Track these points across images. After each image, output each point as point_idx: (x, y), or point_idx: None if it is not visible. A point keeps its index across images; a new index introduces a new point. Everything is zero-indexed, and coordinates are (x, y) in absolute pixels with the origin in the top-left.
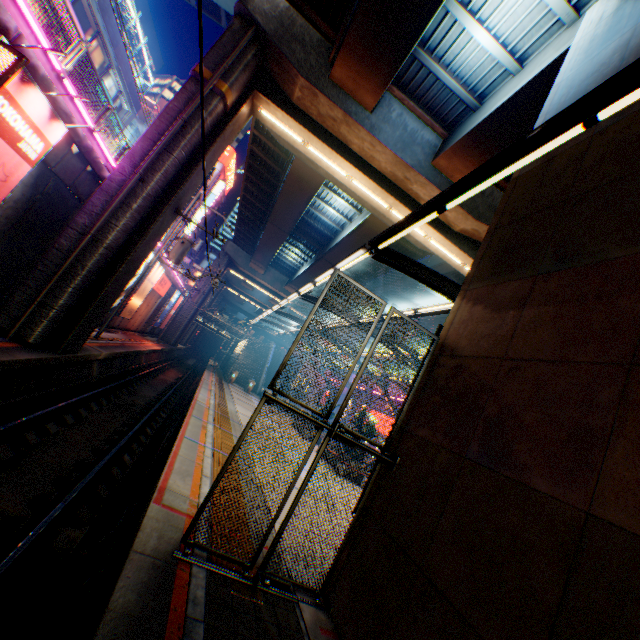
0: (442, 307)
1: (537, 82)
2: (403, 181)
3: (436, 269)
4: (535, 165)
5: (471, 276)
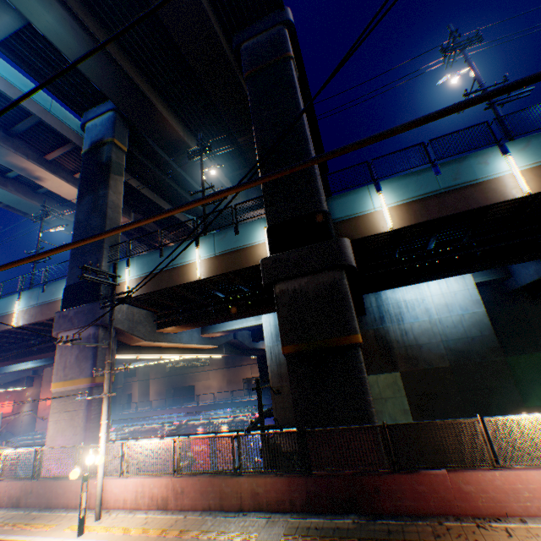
0: (250, 417)
1: (251, 326)
2: (189, 346)
3: None
4: (278, 385)
5: None
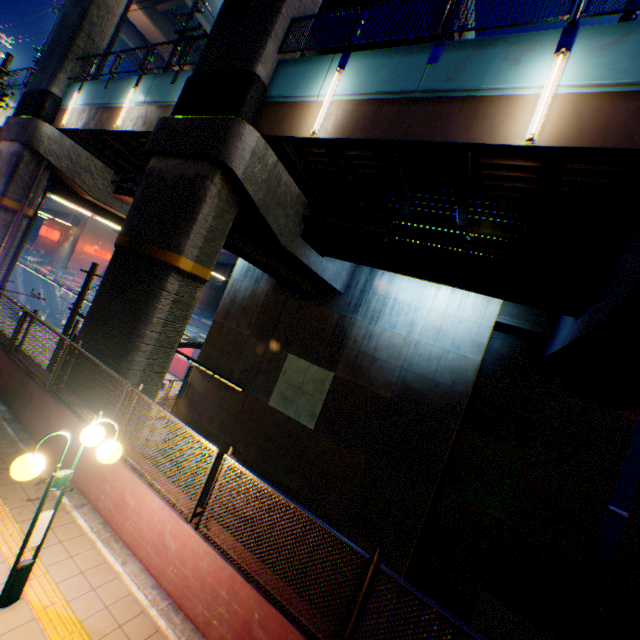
0: (193, 341)
1: None
2: None
3: None
4: (221, 321)
5: (200, 359)
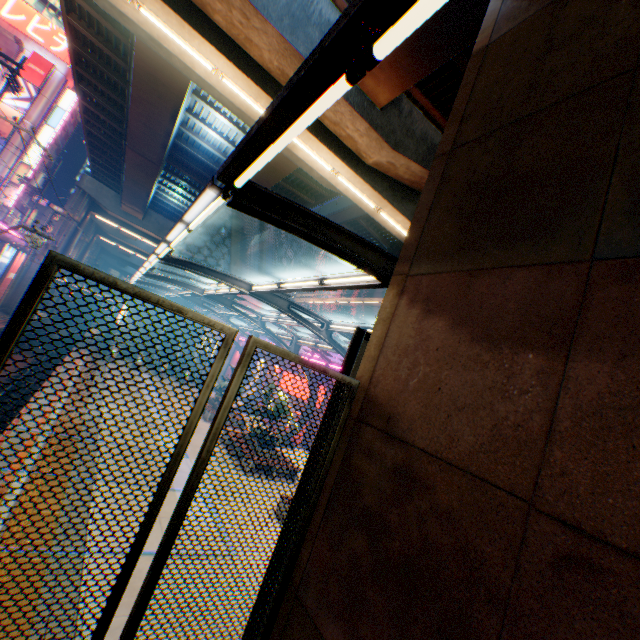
0: (358, 280)
1: None
2: None
3: (346, 213)
4: (525, 16)
5: (415, 245)
